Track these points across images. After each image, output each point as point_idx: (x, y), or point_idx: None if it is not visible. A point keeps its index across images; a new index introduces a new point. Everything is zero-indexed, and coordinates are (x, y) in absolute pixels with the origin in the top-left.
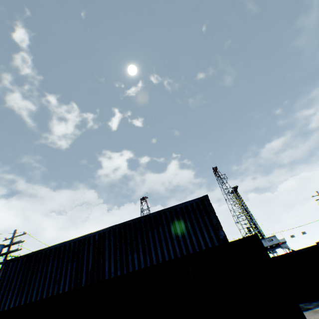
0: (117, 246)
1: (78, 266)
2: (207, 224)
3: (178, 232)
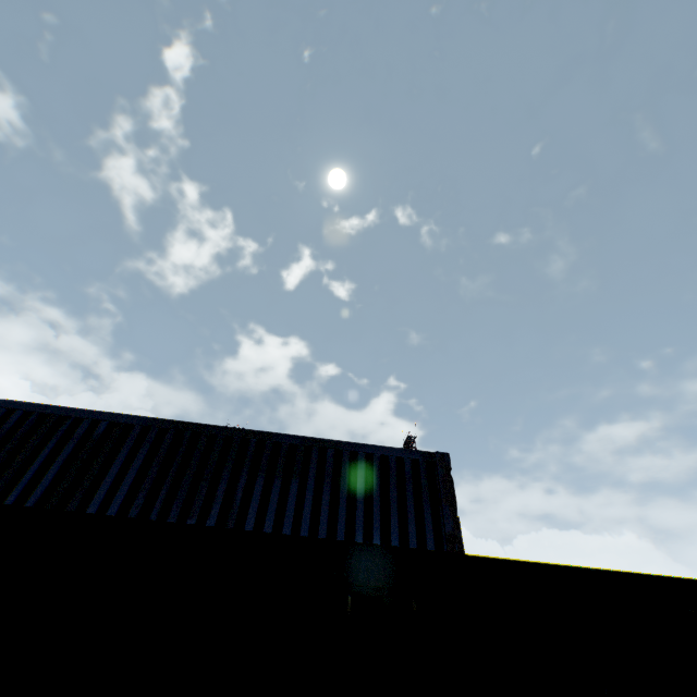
0: (149, 478)
1: None
2: (425, 527)
3: (339, 513)
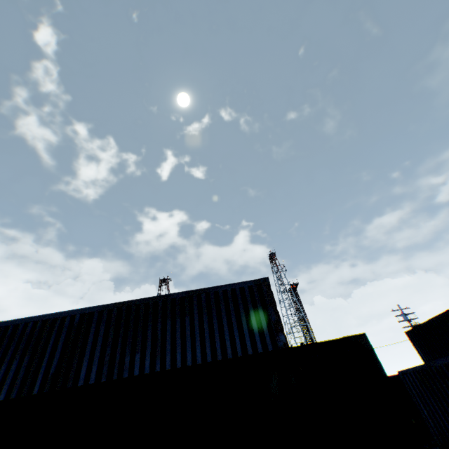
0: (110, 338)
1: (31, 365)
2: (261, 321)
3: (214, 327)
